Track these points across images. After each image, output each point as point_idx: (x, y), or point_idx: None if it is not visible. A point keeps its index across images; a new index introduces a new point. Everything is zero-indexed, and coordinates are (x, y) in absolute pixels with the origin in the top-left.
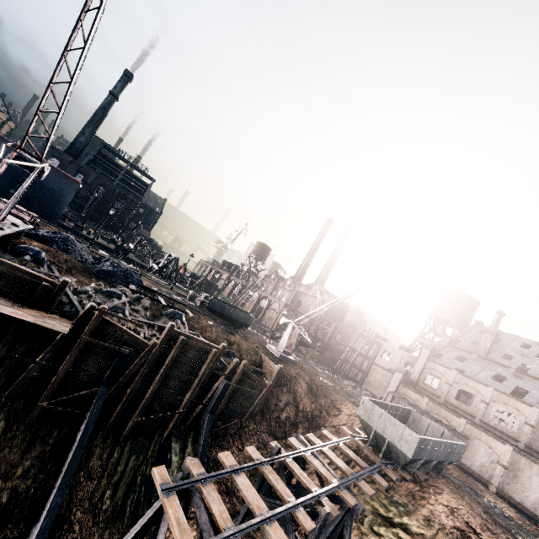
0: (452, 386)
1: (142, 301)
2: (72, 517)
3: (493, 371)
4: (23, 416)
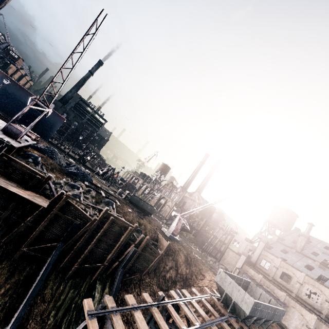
0: (278, 269)
1: (91, 192)
2: (28, 326)
3: (305, 262)
4: (10, 255)
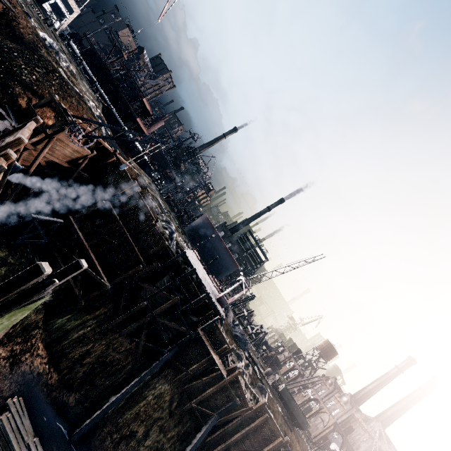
0: None
1: (249, 368)
2: None
3: None
4: (183, 404)
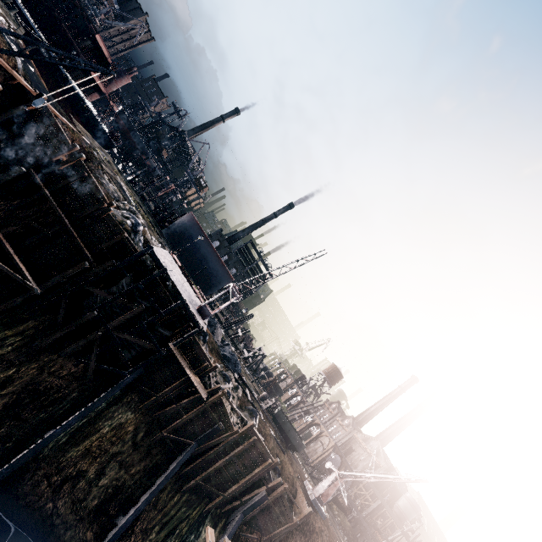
0: None
1: (238, 391)
2: (136, 527)
3: None
4: (152, 434)
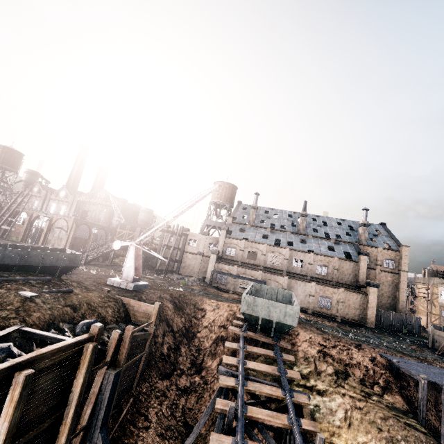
0: (244, 251)
1: None
2: None
3: (261, 233)
4: None
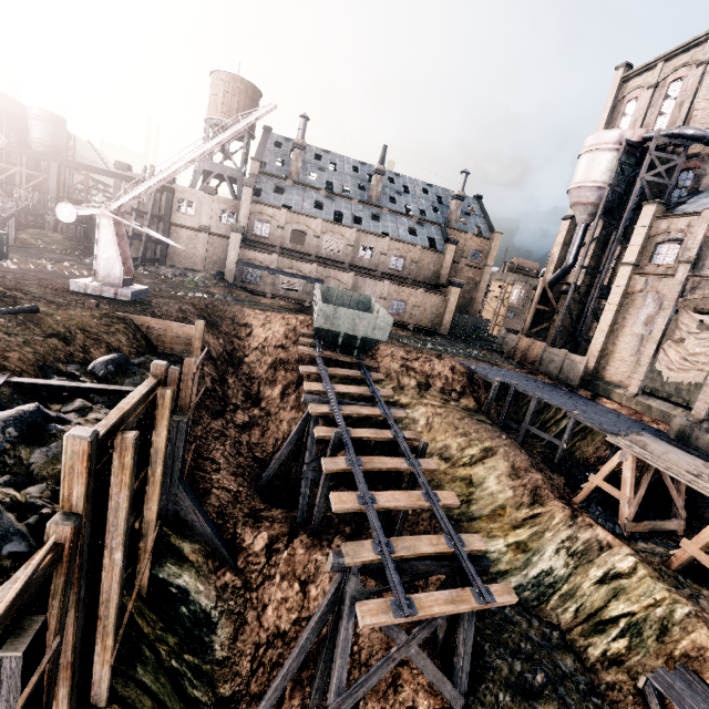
0: (285, 229)
1: None
2: None
3: (312, 199)
4: None
